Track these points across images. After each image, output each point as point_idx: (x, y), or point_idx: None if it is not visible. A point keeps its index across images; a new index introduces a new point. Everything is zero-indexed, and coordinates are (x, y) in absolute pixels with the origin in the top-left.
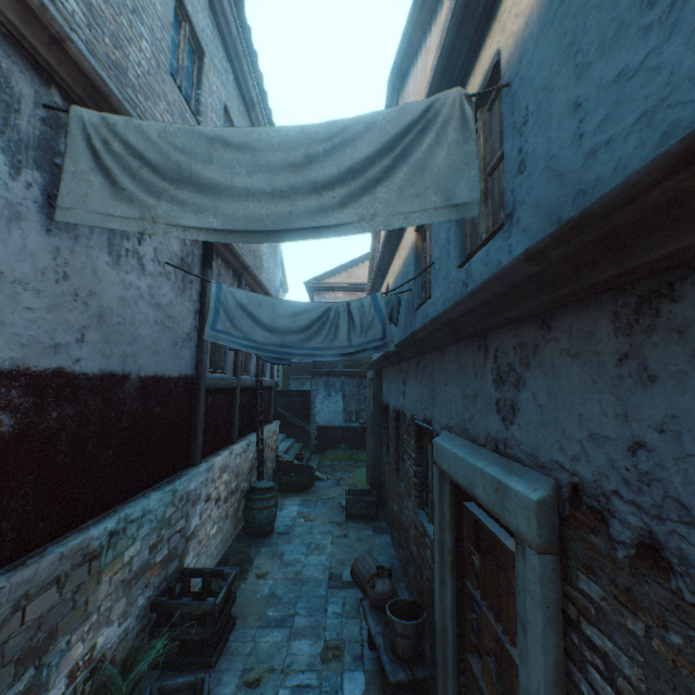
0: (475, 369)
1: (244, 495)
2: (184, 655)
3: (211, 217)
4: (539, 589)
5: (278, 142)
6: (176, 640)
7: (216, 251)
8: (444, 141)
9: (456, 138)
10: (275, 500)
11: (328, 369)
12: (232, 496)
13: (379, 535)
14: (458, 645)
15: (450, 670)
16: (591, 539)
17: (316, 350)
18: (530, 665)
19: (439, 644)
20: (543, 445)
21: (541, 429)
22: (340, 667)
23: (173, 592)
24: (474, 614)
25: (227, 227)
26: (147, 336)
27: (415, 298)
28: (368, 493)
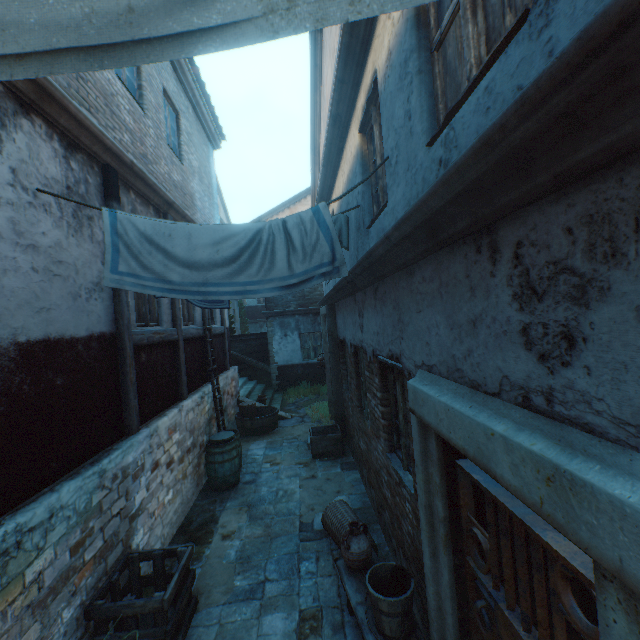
0: (471, 284)
1: (205, 449)
2: None
3: None
4: None
5: None
6: None
7: (125, 182)
8: None
9: None
10: (236, 450)
11: (281, 310)
12: (189, 454)
13: (348, 472)
14: (461, 631)
15: None
16: None
17: (249, 285)
18: None
19: (434, 625)
20: None
21: None
22: None
23: (115, 587)
24: (481, 600)
25: (11, 49)
26: (19, 288)
27: (365, 214)
28: (333, 429)
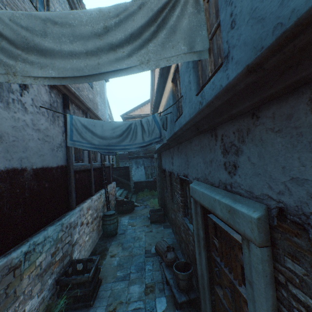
0: (210, 147)
1: (101, 219)
2: (76, 303)
3: (49, 69)
4: (261, 267)
5: (86, 19)
6: (71, 296)
7: (71, 100)
8: (186, 13)
9: (193, 11)
10: (116, 219)
11: (136, 155)
12: (95, 220)
13: (166, 229)
14: (210, 282)
15: (206, 294)
16: (294, 240)
17: (126, 146)
18: (257, 305)
19: (200, 282)
20: (256, 186)
21: (254, 177)
22: (154, 296)
23: (67, 273)
24: (216, 268)
25: (60, 75)
26: (34, 146)
27: (174, 116)
28: (160, 210)
